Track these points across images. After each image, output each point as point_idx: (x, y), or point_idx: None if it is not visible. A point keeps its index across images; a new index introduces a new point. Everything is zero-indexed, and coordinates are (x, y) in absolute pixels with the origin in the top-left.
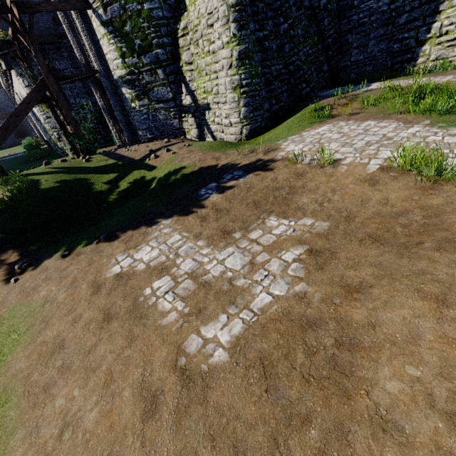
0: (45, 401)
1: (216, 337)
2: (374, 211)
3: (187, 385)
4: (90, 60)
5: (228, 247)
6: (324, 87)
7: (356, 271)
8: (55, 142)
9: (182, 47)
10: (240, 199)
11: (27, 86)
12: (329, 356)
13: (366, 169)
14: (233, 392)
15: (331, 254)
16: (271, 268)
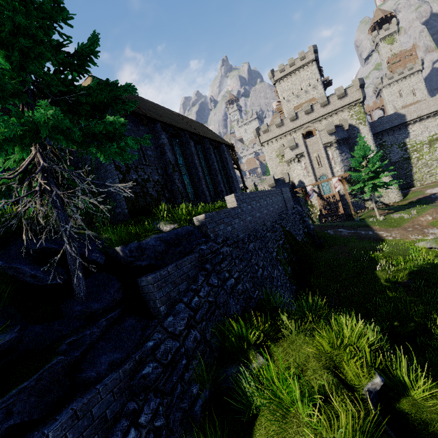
0: None
1: None
2: None
3: None
4: (322, 192)
5: None
6: None
7: None
8: None
9: None
10: None
11: None
12: None
13: None
14: None
15: None
16: None
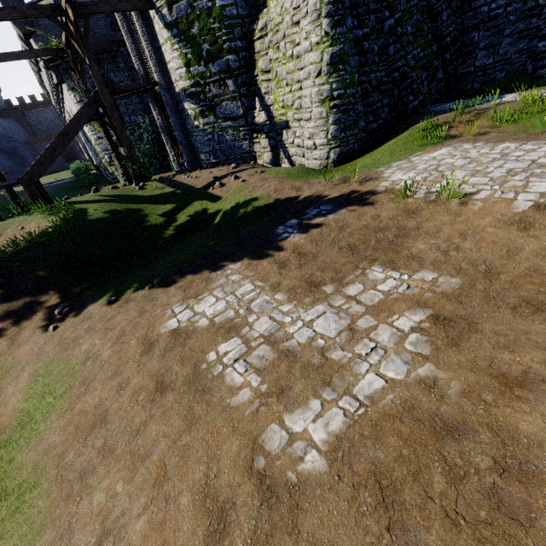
0: (80, 493)
1: (307, 432)
2: (529, 266)
3: (267, 500)
4: (150, 70)
5: (317, 304)
6: (437, 101)
7: (514, 353)
8: (105, 166)
9: (259, 52)
10: (330, 242)
11: (79, 102)
12: (487, 487)
13: (512, 206)
14: (336, 522)
15: (469, 325)
16: (379, 338)
